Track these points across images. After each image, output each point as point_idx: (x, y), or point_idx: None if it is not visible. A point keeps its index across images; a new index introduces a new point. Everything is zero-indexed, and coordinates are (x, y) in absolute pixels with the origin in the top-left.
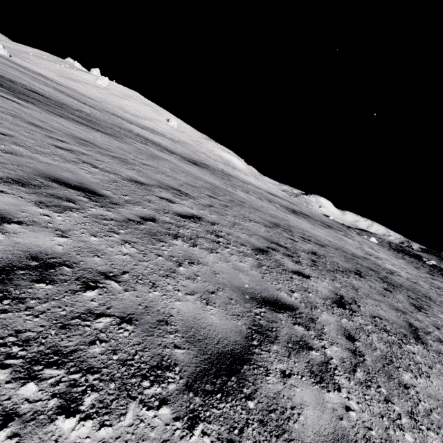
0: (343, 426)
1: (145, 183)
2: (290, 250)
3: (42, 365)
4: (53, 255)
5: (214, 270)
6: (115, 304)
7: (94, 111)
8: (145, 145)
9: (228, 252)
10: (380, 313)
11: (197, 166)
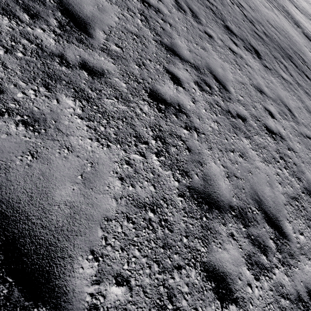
0: (217, 2)
1: None
2: (272, 38)
3: None
4: None
5: None
6: None
7: None
8: (274, 8)
9: (236, 7)
10: (274, 52)
11: (307, 39)
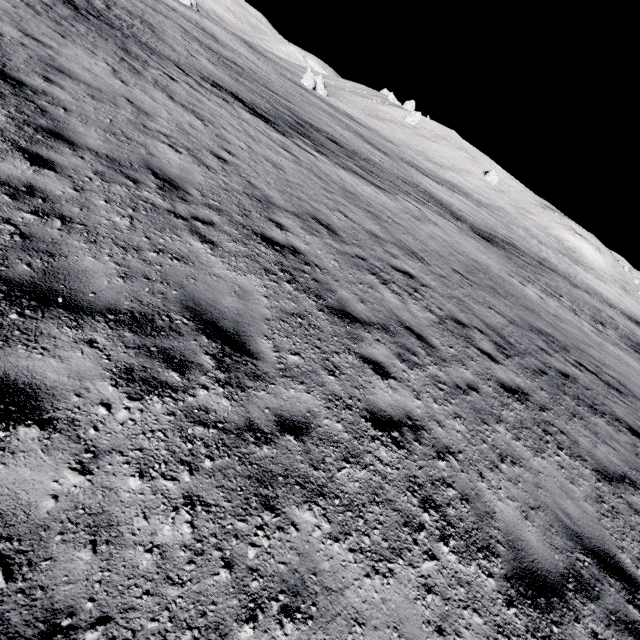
0: (392, 367)
1: (381, 237)
2: (512, 347)
3: (285, 272)
4: (299, 249)
5: (384, 299)
6: (315, 275)
7: (385, 159)
8: (420, 205)
9: (412, 302)
10: (576, 437)
11: (487, 242)
